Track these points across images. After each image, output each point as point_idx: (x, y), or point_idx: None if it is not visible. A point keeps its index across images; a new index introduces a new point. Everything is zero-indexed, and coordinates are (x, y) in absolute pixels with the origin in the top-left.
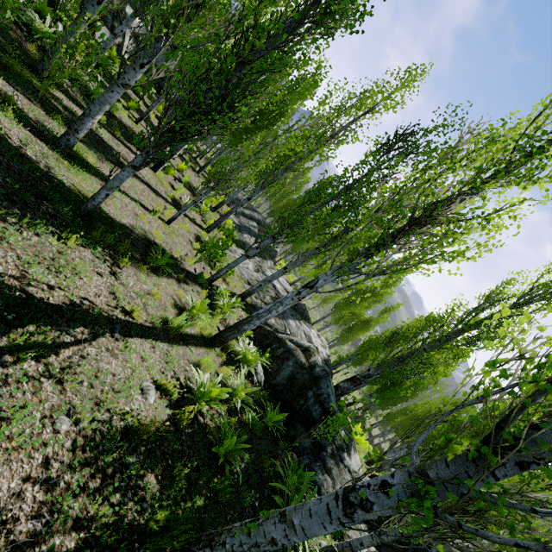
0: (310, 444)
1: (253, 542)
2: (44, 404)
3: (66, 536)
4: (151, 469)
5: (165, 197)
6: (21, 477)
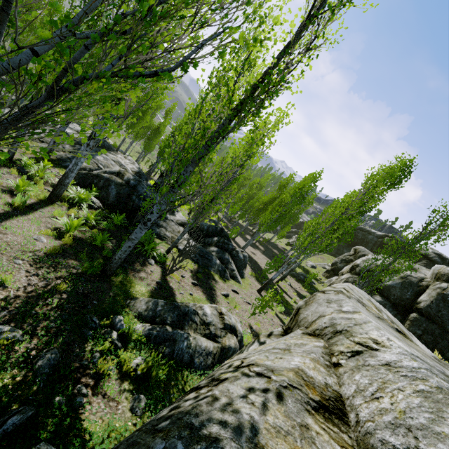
0: None
1: (124, 251)
2: (3, 260)
3: (57, 281)
4: (70, 260)
5: None
6: (25, 277)
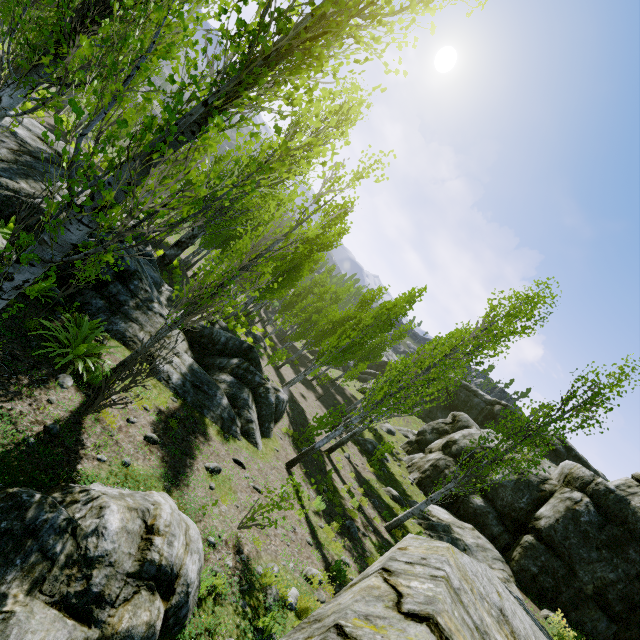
0: (106, 303)
1: None
2: None
3: None
4: None
5: None
6: None
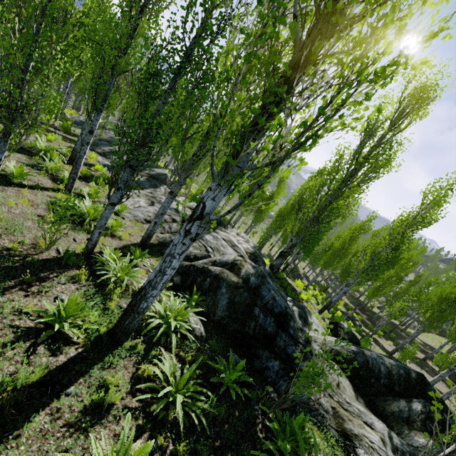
0: (280, 364)
1: None
2: None
3: None
4: None
5: None
6: None
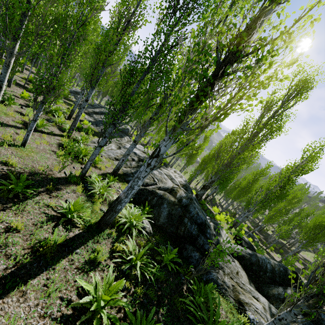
0: (199, 255)
1: None
2: None
3: None
4: None
5: (13, 125)
6: None
